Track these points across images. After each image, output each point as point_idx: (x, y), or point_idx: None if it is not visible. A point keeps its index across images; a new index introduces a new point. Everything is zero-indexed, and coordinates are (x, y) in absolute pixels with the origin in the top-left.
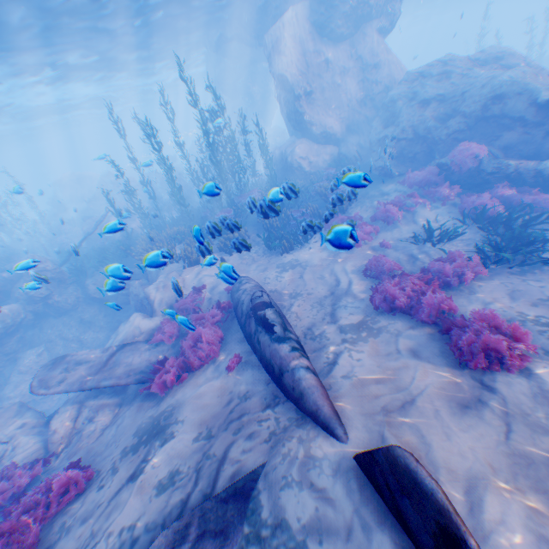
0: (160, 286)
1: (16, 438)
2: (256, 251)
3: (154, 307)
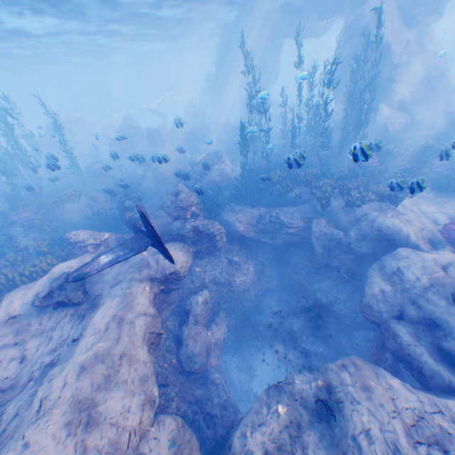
0: (403, 220)
1: (443, 405)
2: (425, 194)
3: (413, 242)
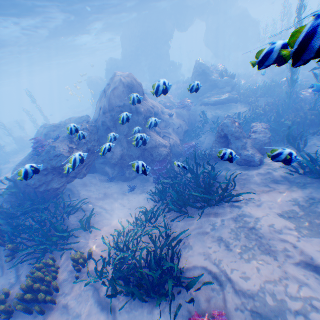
0: None
1: None
2: None
3: None
